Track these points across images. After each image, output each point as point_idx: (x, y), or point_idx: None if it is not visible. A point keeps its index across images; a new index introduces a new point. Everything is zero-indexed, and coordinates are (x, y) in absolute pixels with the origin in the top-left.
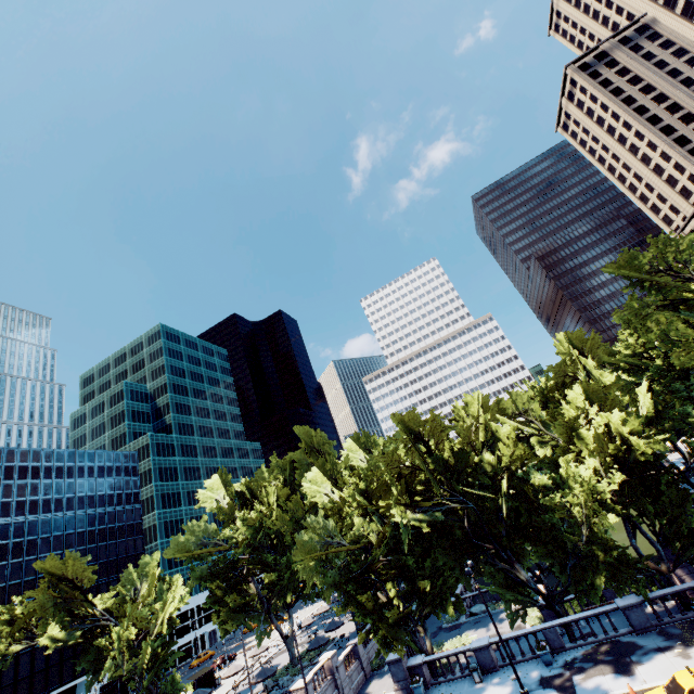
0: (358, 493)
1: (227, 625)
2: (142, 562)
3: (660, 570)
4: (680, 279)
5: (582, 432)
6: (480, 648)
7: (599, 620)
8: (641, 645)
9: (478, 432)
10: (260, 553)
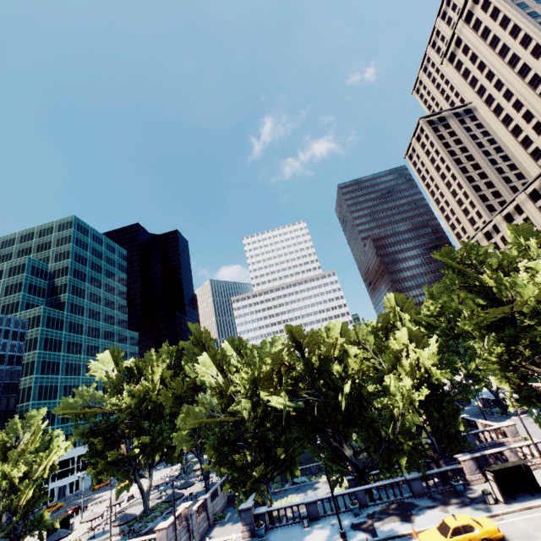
0: (249, 378)
1: (102, 475)
2: (29, 414)
3: (434, 457)
4: (476, 273)
5: (403, 359)
6: (311, 503)
7: (392, 487)
8: (418, 504)
9: (334, 348)
10: (139, 419)
